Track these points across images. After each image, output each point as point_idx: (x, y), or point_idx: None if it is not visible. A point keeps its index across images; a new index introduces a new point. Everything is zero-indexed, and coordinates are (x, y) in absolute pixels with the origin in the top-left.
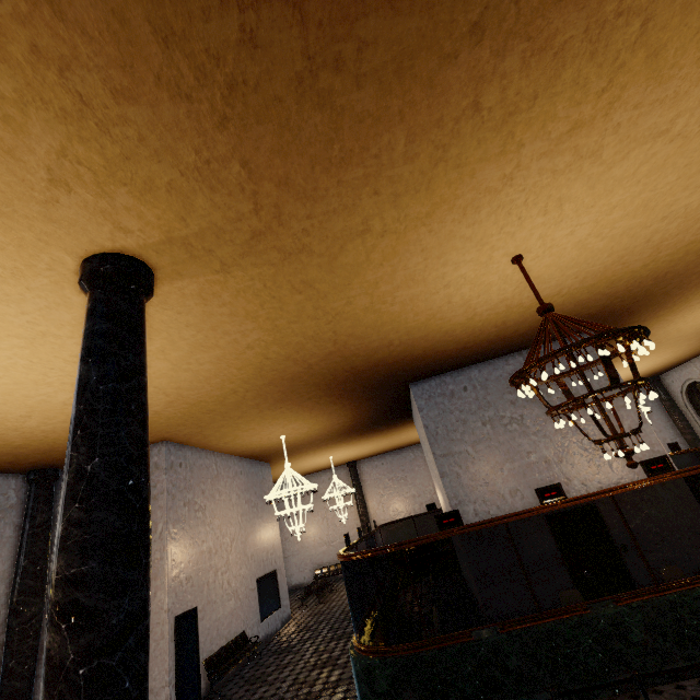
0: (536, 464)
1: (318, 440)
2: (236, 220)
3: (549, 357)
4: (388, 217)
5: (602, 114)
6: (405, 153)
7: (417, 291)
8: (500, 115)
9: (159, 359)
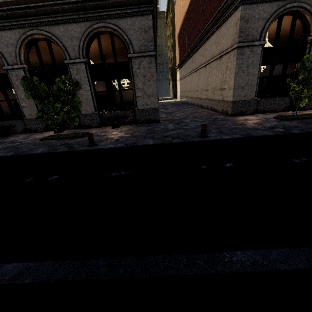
0: None
1: None
2: None
3: None
4: None
5: None
6: None
7: None
8: None
9: None
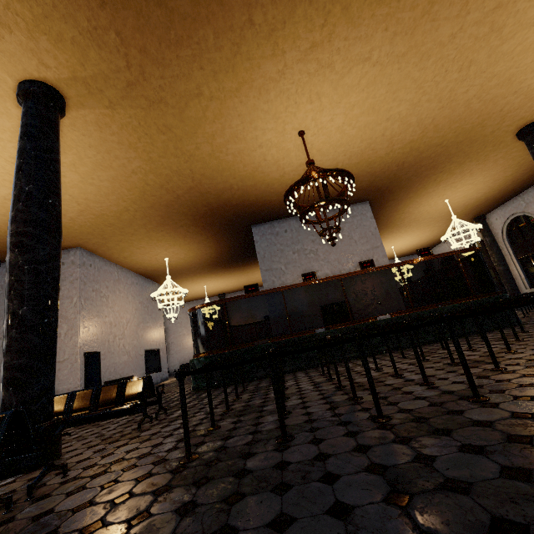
0: (320, 277)
1: (194, 267)
2: (116, 71)
3: (298, 182)
4: (212, 87)
5: (327, 40)
6: (215, 44)
7: (241, 147)
8: (266, 30)
9: (71, 171)
